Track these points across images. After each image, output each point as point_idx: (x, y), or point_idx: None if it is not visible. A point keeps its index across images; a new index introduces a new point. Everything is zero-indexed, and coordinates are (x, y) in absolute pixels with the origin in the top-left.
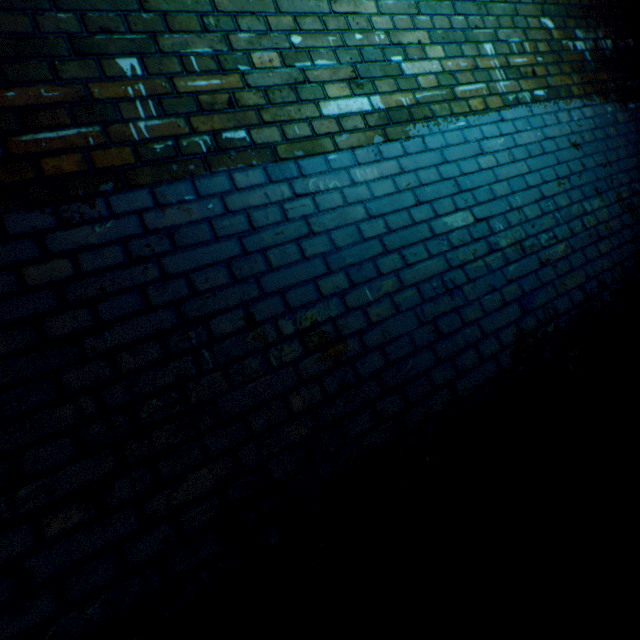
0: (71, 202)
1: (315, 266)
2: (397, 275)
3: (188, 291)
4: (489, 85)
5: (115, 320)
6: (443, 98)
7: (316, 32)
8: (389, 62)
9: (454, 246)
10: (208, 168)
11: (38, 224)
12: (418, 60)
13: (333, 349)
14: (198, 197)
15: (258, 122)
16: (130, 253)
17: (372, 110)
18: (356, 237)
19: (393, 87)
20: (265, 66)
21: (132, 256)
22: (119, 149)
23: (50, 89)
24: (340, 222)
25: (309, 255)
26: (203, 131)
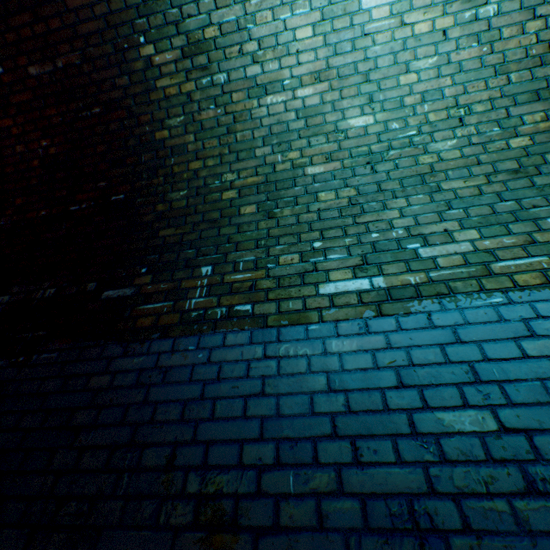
0: (136, 342)
1: (250, 427)
2: (338, 470)
3: (149, 417)
4: None
5: (102, 424)
6: (470, 274)
7: (336, 237)
8: (403, 249)
9: (448, 458)
10: (214, 328)
11: (115, 352)
12: (441, 244)
13: (220, 536)
14: (197, 348)
15: (263, 299)
16: (139, 379)
17: (370, 288)
18: (305, 407)
19: (402, 268)
20: (286, 263)
21: (138, 381)
22: (175, 314)
23: (166, 284)
24: (294, 388)
25: (250, 414)
26: (224, 304)
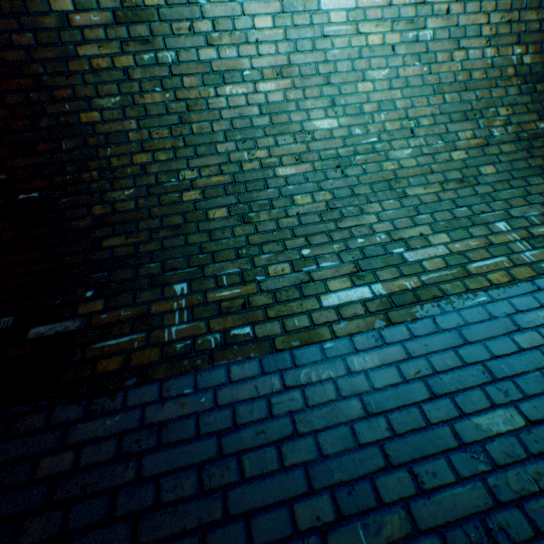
0: (101, 395)
1: (294, 479)
2: (406, 506)
3: (153, 500)
4: (510, 256)
5: (77, 529)
6: (454, 276)
7: (323, 243)
8: (390, 254)
9: (498, 463)
10: (211, 361)
11: (72, 415)
12: (421, 247)
13: None
14: (195, 390)
15: (263, 318)
16: (121, 448)
17: (373, 296)
18: (349, 441)
19: (395, 273)
20: (277, 274)
21: (121, 451)
22: (151, 349)
23: (127, 309)
24: (330, 419)
25: (288, 463)
26: (217, 329)
